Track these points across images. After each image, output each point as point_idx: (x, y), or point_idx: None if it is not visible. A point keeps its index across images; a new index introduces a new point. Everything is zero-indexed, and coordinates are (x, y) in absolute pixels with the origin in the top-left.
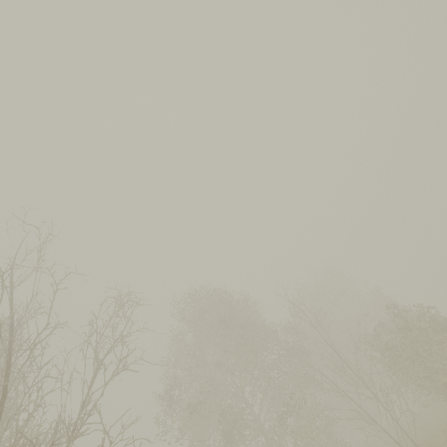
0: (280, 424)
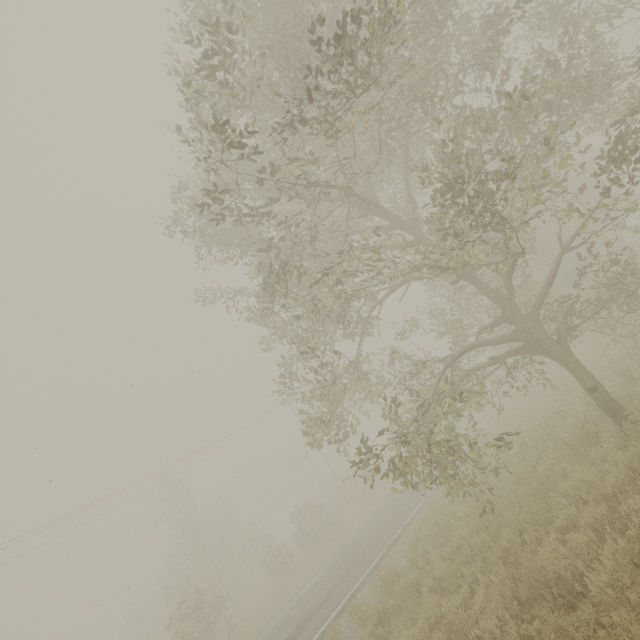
0: (632, 150)
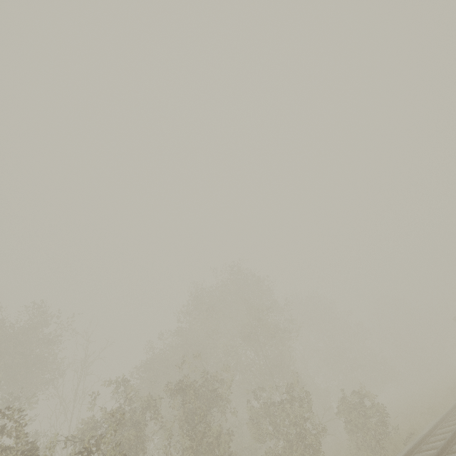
0: None
